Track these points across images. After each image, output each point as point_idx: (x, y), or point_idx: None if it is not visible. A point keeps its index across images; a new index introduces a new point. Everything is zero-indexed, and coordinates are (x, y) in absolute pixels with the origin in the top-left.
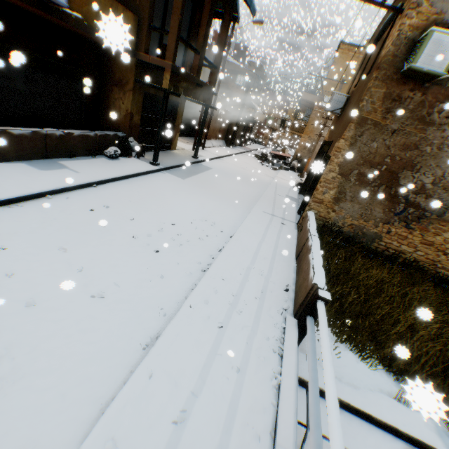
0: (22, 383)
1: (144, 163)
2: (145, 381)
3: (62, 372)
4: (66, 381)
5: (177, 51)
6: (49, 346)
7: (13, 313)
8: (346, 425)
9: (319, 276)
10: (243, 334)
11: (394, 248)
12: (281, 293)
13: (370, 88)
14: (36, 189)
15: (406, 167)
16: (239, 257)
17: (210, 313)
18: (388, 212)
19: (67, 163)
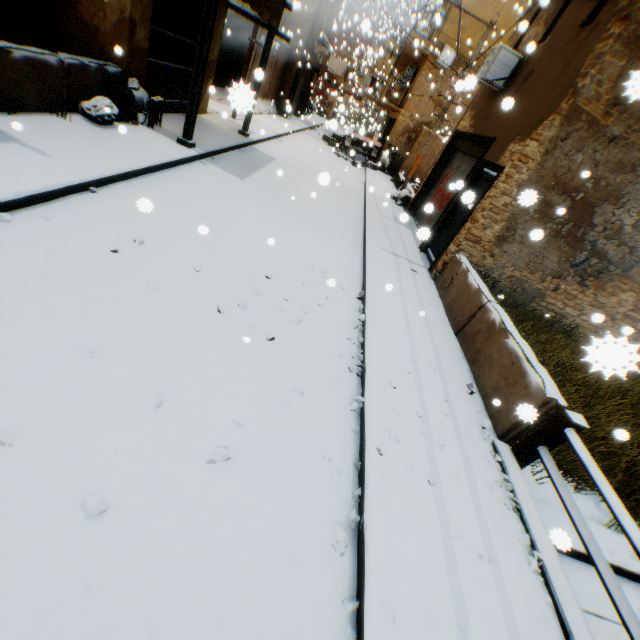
0: None
1: (166, 141)
2: (392, 633)
3: None
4: None
5: None
6: (181, 606)
7: (65, 544)
8: (570, 575)
9: (549, 384)
10: (462, 488)
11: (556, 310)
12: (468, 399)
13: (603, 54)
14: None
15: (609, 198)
16: (394, 341)
17: (410, 460)
18: (564, 262)
19: (10, 127)
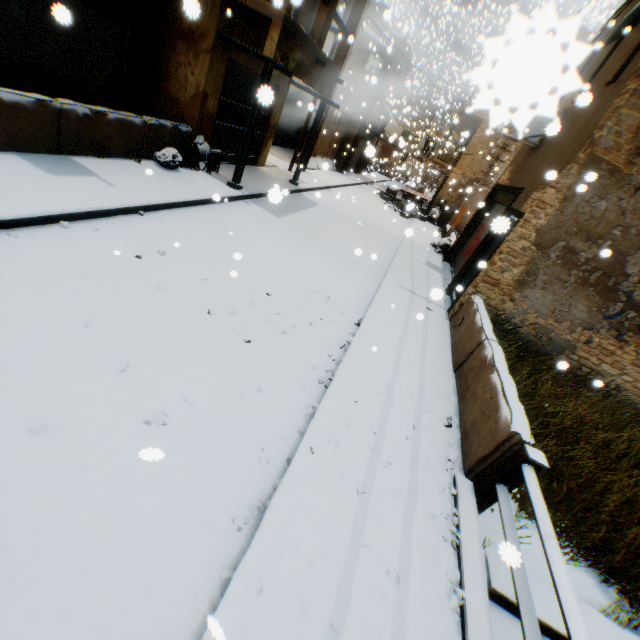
0: (23, 603)
1: (218, 183)
2: (251, 603)
3: (97, 577)
4: (107, 597)
5: None
6: (72, 522)
7: (3, 450)
8: None
9: (519, 419)
10: (396, 507)
11: (590, 366)
12: (442, 431)
13: (619, 107)
14: (43, 209)
15: None
16: (375, 363)
17: (344, 466)
18: (595, 312)
19: (94, 166)
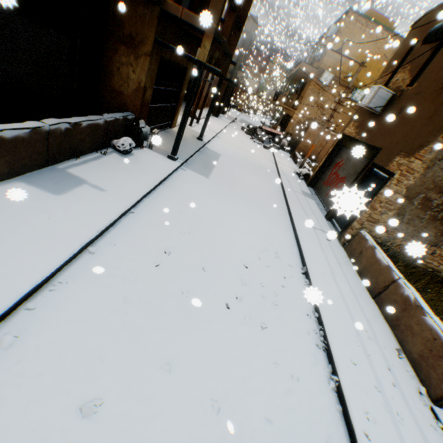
0: None
1: (161, 158)
2: None
3: None
4: None
5: (224, 8)
6: None
7: None
8: None
9: None
10: None
11: (432, 267)
12: (401, 364)
13: None
14: (74, 244)
15: None
16: (339, 315)
17: (387, 439)
18: (438, 236)
19: (79, 171)
